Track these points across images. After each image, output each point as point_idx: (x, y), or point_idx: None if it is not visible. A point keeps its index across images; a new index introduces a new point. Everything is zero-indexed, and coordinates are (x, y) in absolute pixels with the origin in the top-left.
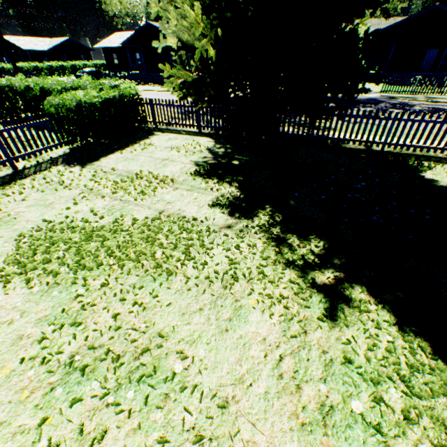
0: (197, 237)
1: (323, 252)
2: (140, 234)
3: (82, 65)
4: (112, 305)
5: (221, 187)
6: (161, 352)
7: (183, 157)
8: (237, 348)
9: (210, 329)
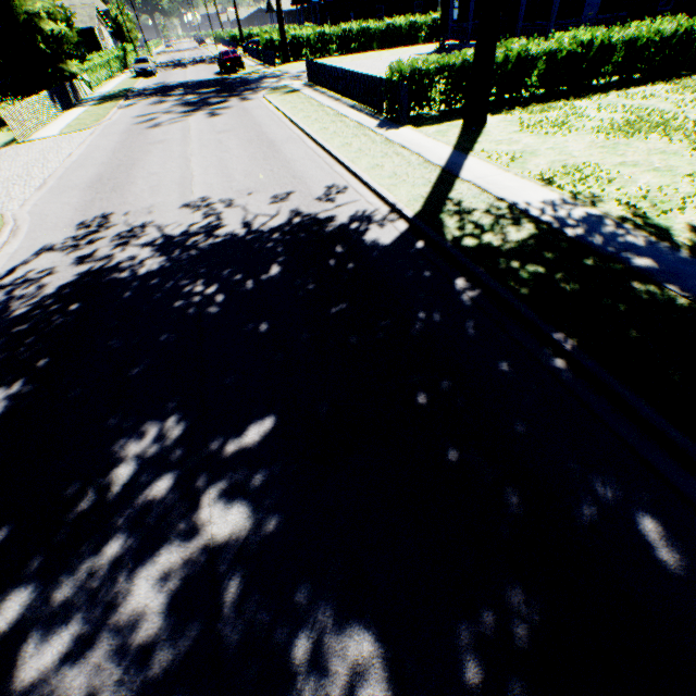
0: None
1: None
2: None
3: None
4: None
5: None
6: None
7: None
8: None
9: None
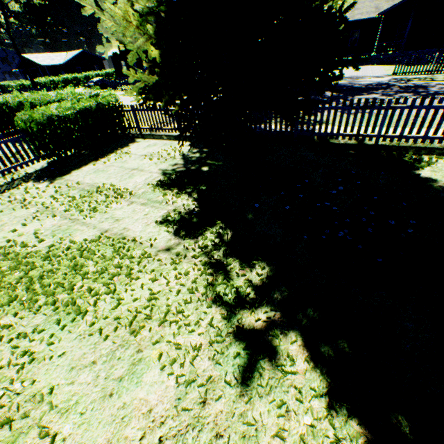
0: (126, 264)
1: (262, 283)
2: (68, 261)
3: (95, 75)
4: (3, 354)
5: (179, 199)
6: (25, 424)
7: (153, 165)
8: (112, 424)
9: (93, 392)
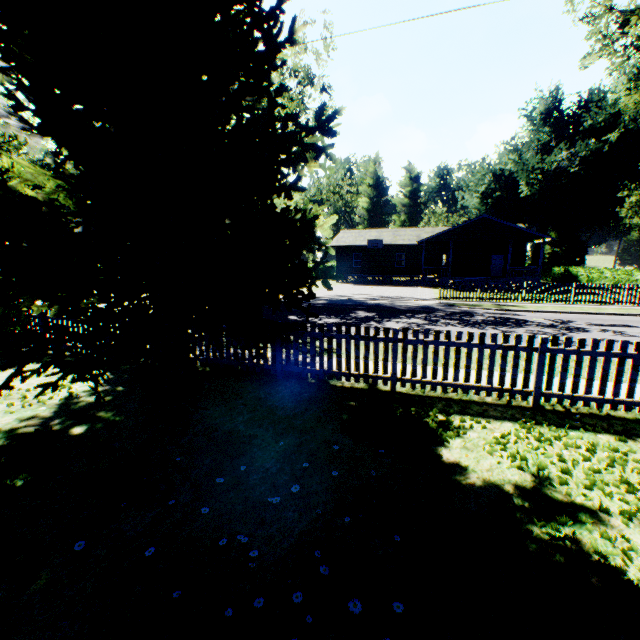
0: None
1: None
2: None
3: None
4: None
5: None
6: None
7: None
8: None
9: None
